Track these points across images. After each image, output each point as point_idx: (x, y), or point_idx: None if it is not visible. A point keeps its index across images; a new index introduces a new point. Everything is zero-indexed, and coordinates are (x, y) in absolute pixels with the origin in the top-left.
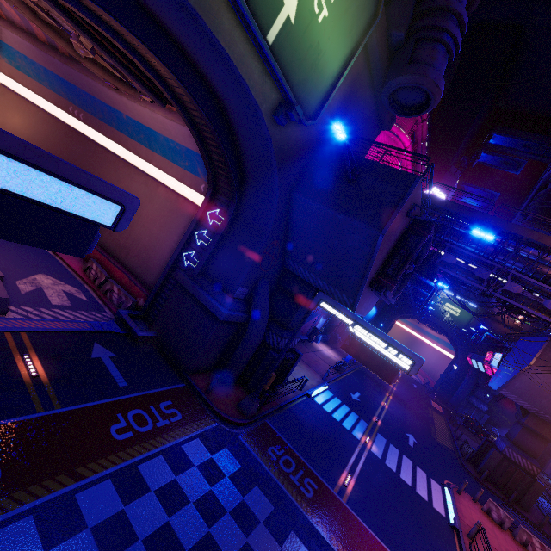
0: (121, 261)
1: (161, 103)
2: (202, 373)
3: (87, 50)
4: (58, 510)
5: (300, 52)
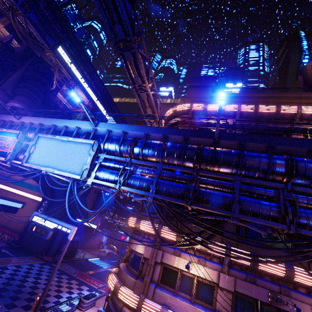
0: (7, 227)
1: None
2: (41, 254)
3: None
4: (3, 267)
5: None
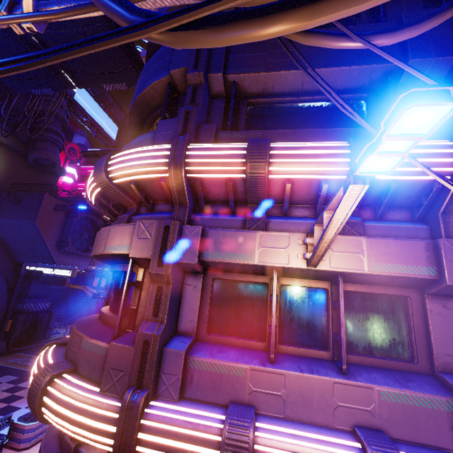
0: None
1: None
2: None
3: None
4: None
5: None
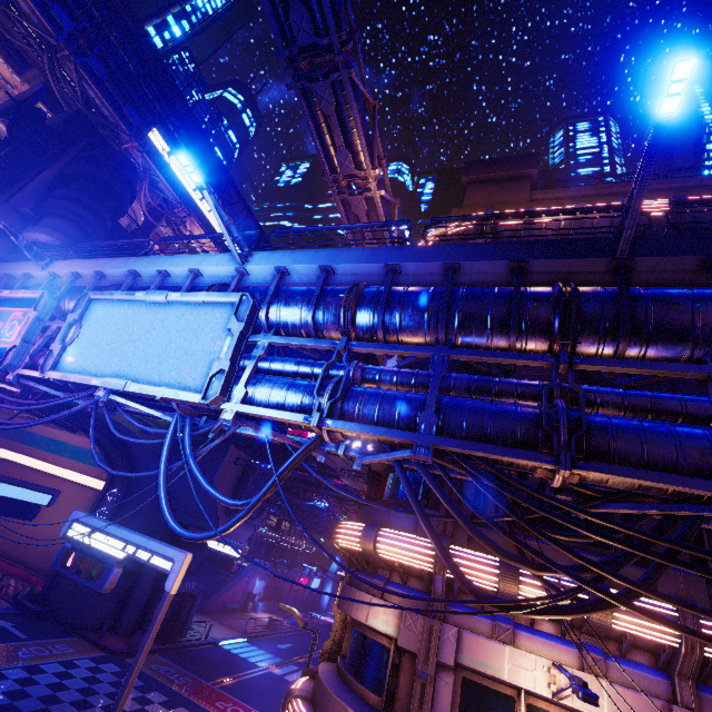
0: (18, 559)
1: (73, 432)
2: (97, 630)
3: (24, 414)
4: None
5: None
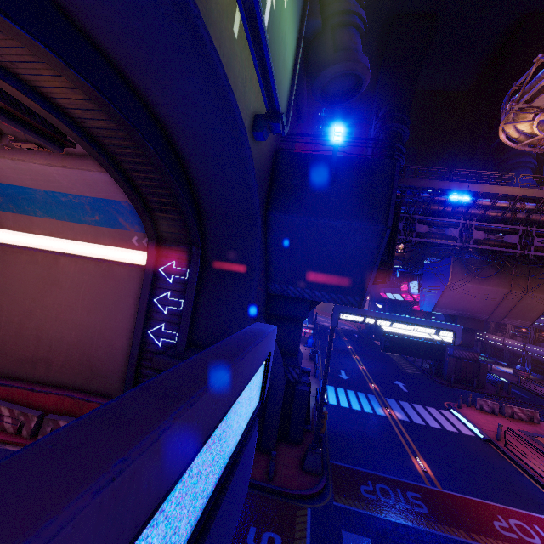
0: (42, 380)
1: (57, 147)
2: None
3: None
4: None
5: (277, 47)
